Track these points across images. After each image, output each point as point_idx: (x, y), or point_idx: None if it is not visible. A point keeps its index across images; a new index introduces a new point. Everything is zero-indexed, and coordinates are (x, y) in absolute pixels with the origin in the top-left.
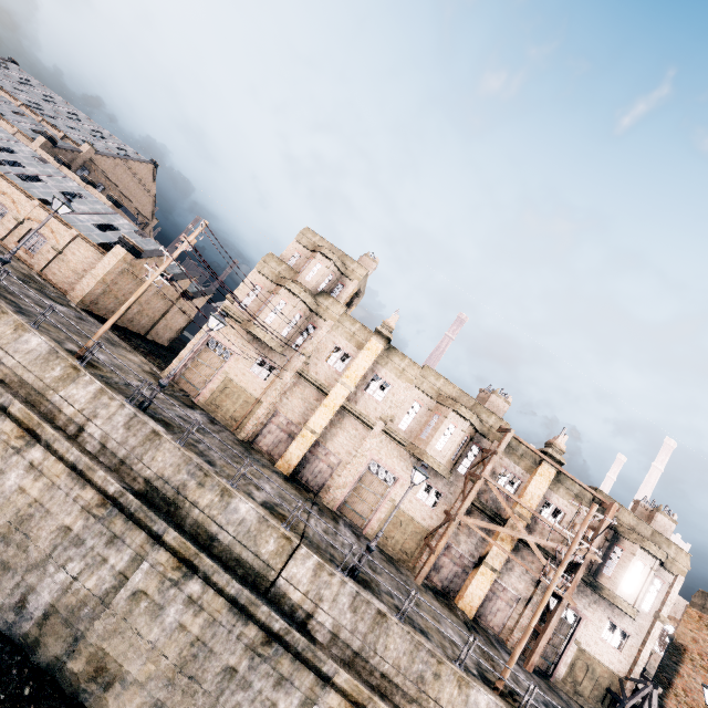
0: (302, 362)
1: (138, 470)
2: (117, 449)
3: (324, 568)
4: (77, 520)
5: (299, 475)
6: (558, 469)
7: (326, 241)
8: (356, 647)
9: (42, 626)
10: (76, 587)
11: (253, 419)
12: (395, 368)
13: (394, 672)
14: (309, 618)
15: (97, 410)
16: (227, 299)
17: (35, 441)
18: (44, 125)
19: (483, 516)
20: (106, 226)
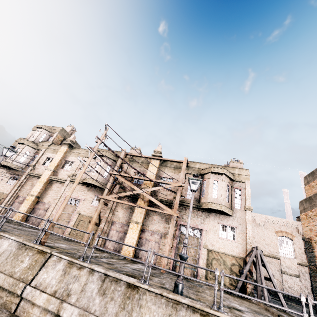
0: (30, 169)
1: None
2: None
3: None
4: None
5: (28, 221)
6: (158, 159)
7: (45, 126)
8: None
9: None
10: None
11: (3, 203)
12: (75, 154)
13: None
14: None
15: None
16: None
17: None
18: None
19: (129, 198)
20: None
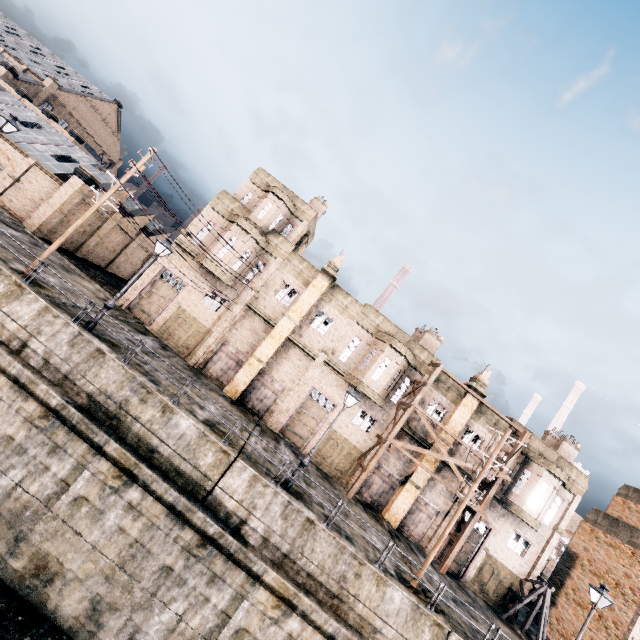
0: (251, 296)
1: (81, 385)
2: (61, 365)
3: (259, 479)
4: (20, 430)
5: (245, 399)
6: (480, 401)
7: (279, 182)
8: (285, 550)
9: None
10: (19, 493)
11: (204, 347)
12: (338, 305)
13: (319, 571)
14: (242, 524)
15: (41, 328)
16: (178, 230)
17: None
18: (6, 56)
19: (412, 440)
20: (65, 158)
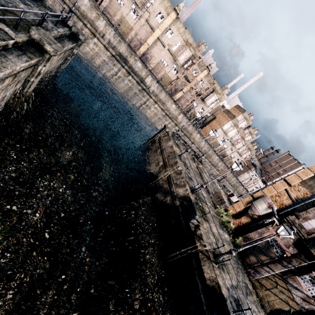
0: (148, 16)
1: (118, 50)
2: (113, 43)
3: (153, 80)
4: (106, 59)
5: (142, 57)
6: (208, 72)
7: None
8: (156, 94)
9: (102, 79)
10: (108, 73)
11: (130, 35)
12: (177, 27)
13: (161, 99)
14: (149, 88)
15: (106, 31)
16: None
17: (95, 37)
18: None
19: (186, 80)
20: None
